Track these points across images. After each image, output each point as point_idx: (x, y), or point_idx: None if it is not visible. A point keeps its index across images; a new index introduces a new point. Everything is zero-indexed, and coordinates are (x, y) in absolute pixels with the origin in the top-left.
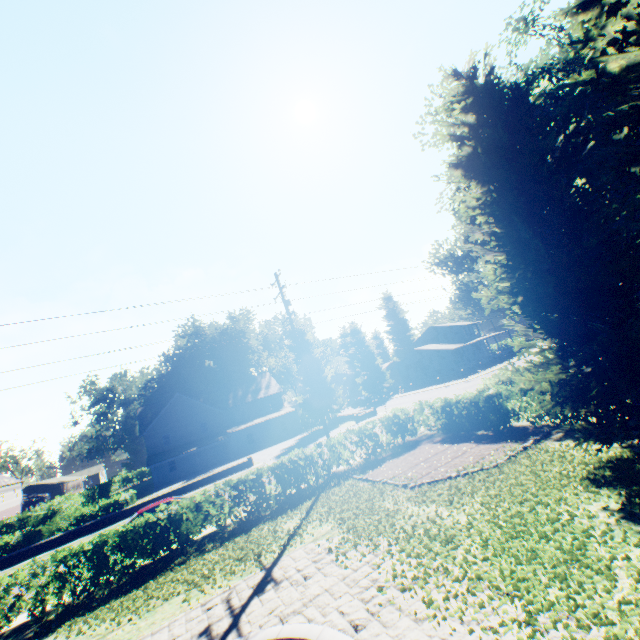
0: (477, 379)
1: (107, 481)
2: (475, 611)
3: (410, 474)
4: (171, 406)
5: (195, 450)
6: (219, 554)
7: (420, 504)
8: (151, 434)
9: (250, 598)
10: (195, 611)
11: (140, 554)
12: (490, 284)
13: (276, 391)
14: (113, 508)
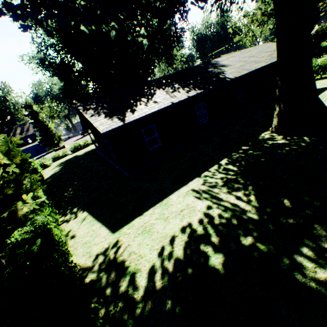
0: None
1: None
2: None
3: None
4: None
5: None
6: None
7: None
8: None
9: None
10: None
11: None
12: None
13: (32, 133)
14: None
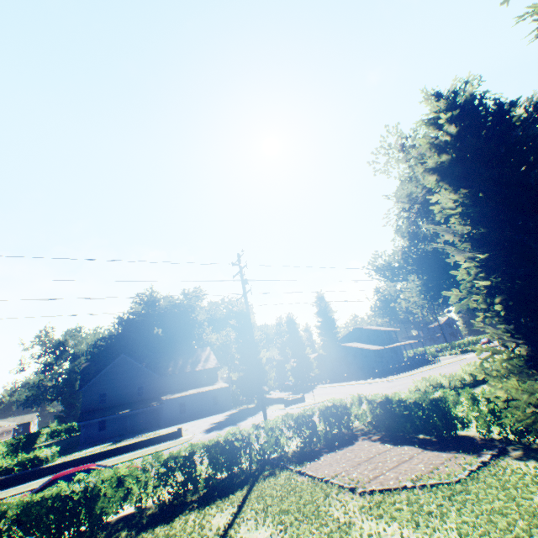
0: (398, 380)
1: (35, 432)
2: None
3: (355, 475)
4: (114, 365)
5: (128, 412)
6: None
7: (377, 519)
8: (89, 390)
9: None
10: None
11: (40, 535)
12: (418, 295)
13: (213, 365)
14: (31, 464)
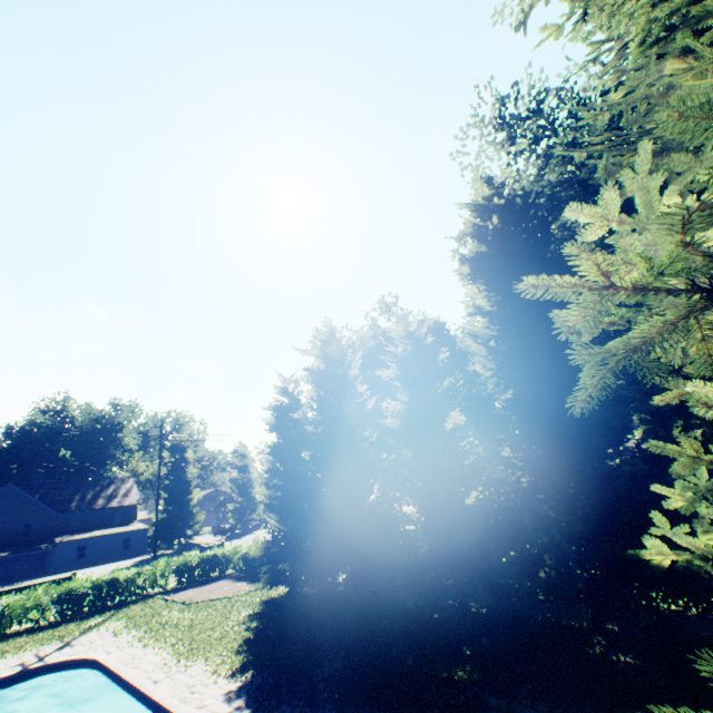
0: None
1: None
2: (162, 643)
3: (195, 597)
4: None
5: (6, 556)
6: (31, 637)
7: (182, 612)
8: None
9: (53, 651)
10: (12, 659)
11: None
12: None
13: (134, 502)
14: None
